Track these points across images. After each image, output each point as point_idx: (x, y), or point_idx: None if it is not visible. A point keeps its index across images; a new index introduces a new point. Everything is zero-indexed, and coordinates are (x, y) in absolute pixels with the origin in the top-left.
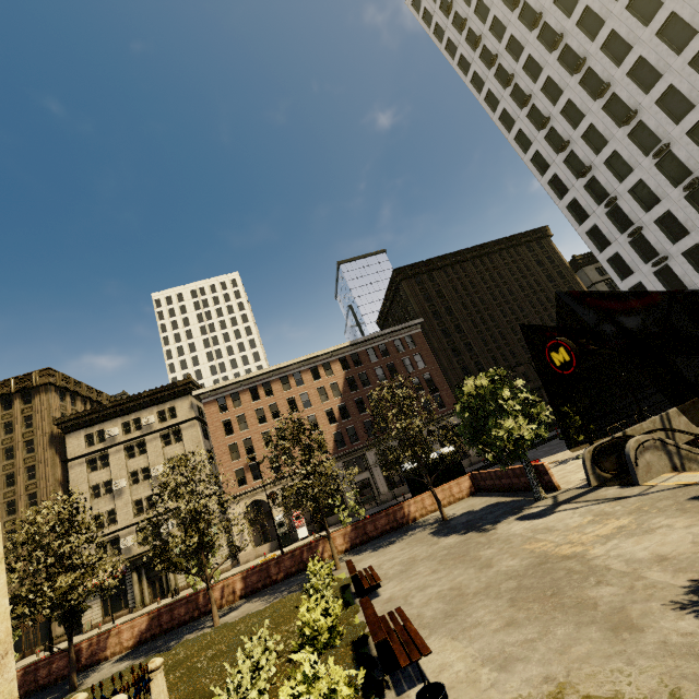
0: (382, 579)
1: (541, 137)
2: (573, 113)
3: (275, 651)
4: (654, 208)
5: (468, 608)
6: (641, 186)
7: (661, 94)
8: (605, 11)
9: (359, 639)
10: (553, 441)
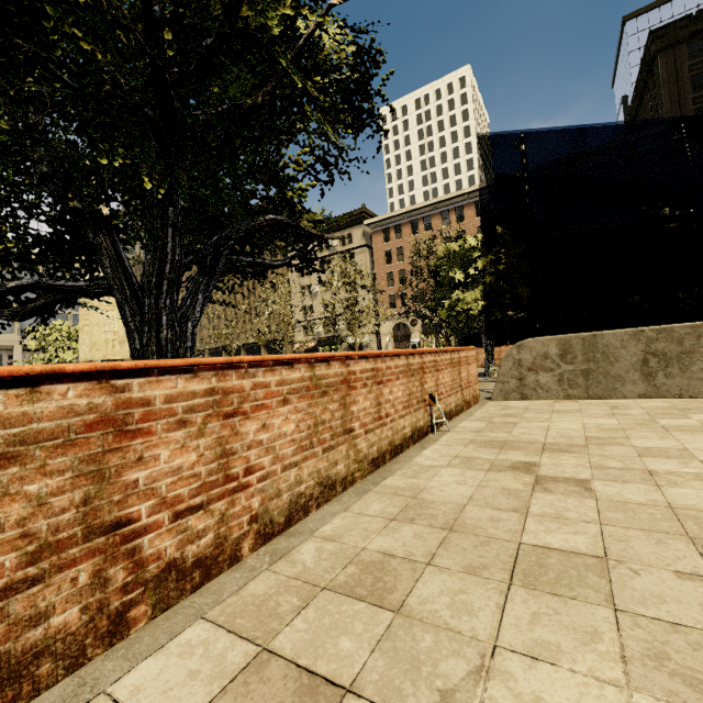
0: None
1: None
2: None
3: None
4: None
5: None
6: None
7: None
8: None
9: None
10: None
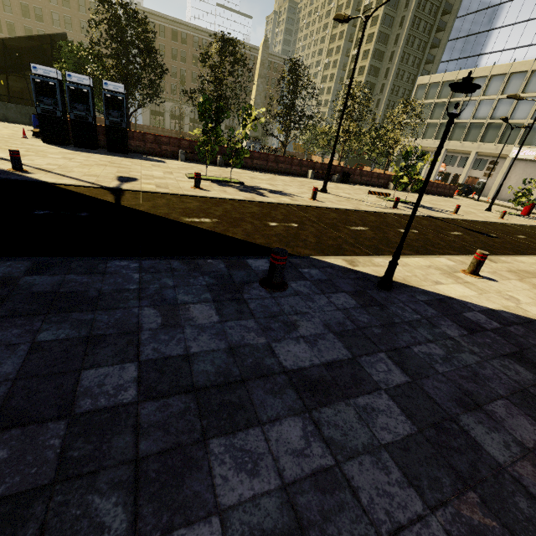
0: None
1: None
2: None
3: None
4: None
5: None
6: None
7: None
8: None
9: None
10: None
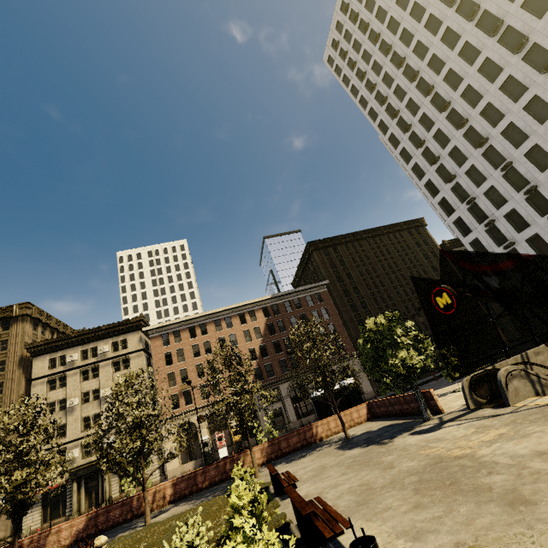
0: (297, 482)
1: (419, 153)
2: (442, 138)
3: (206, 536)
4: (503, 206)
5: (377, 498)
6: (493, 190)
7: (504, 128)
8: (463, 72)
9: (282, 525)
10: (431, 382)
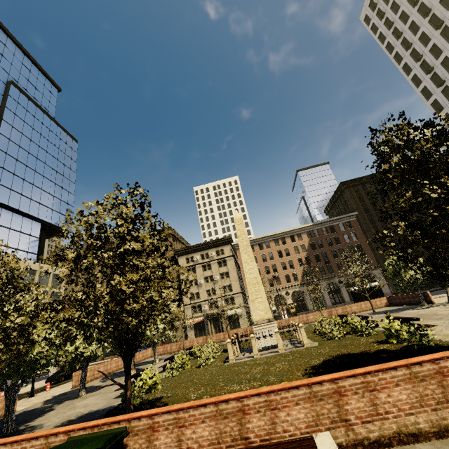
0: None
1: None
2: None
3: None
4: None
5: None
6: None
7: None
8: None
9: None
10: (440, 290)
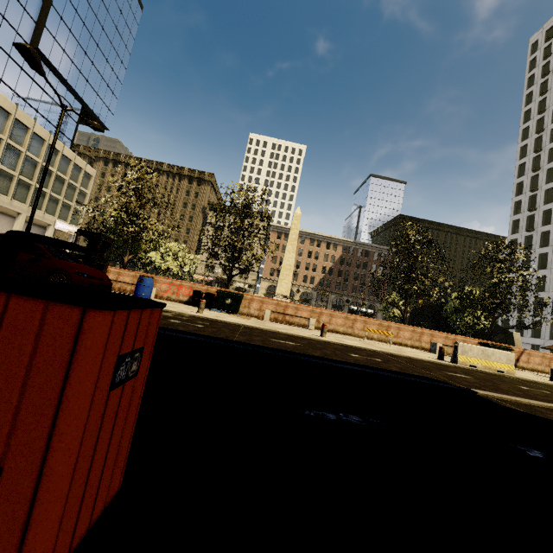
0: None
1: (528, 194)
2: (550, 195)
3: None
4: (542, 270)
5: None
6: (546, 256)
7: None
8: None
9: None
10: None
